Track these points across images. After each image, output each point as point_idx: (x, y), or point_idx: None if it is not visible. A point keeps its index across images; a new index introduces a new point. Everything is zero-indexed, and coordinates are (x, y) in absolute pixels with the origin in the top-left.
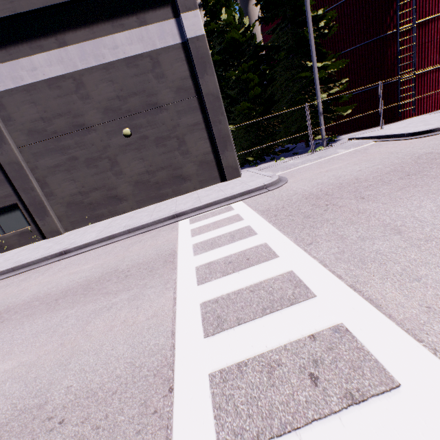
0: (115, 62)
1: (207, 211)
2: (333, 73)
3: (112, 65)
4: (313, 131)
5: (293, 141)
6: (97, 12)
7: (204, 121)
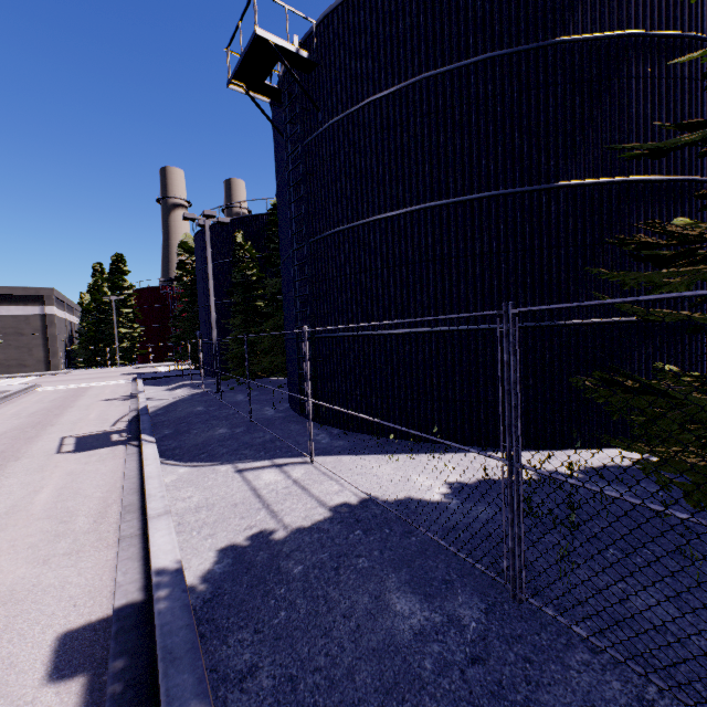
0: (7, 315)
1: (24, 377)
2: (136, 335)
3: (5, 316)
4: (122, 358)
5: (108, 361)
6: (6, 299)
7: (47, 344)
